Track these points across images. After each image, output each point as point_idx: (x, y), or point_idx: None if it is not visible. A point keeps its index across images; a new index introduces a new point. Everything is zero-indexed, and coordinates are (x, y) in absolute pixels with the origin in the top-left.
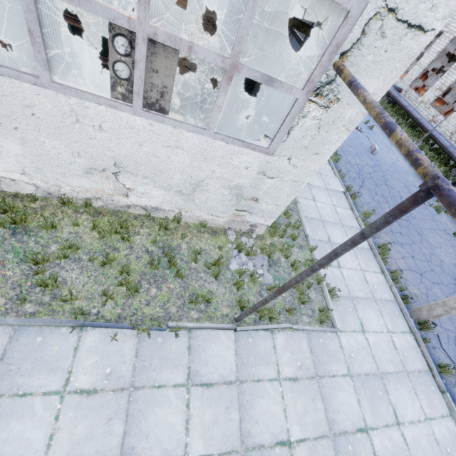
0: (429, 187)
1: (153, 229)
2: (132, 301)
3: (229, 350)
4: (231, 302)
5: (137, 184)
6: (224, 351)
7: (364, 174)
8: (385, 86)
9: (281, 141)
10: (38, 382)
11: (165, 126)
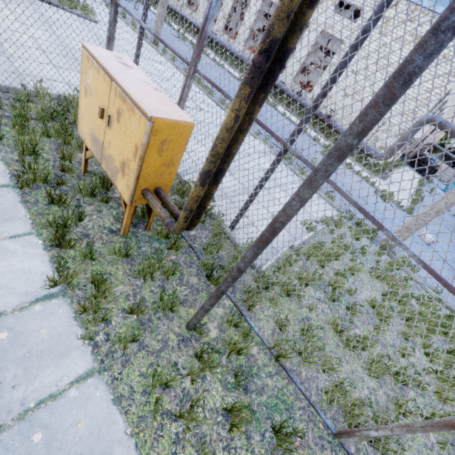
0: None
1: None
2: None
3: None
4: None
5: None
6: None
7: None
8: None
9: None
10: None
11: None
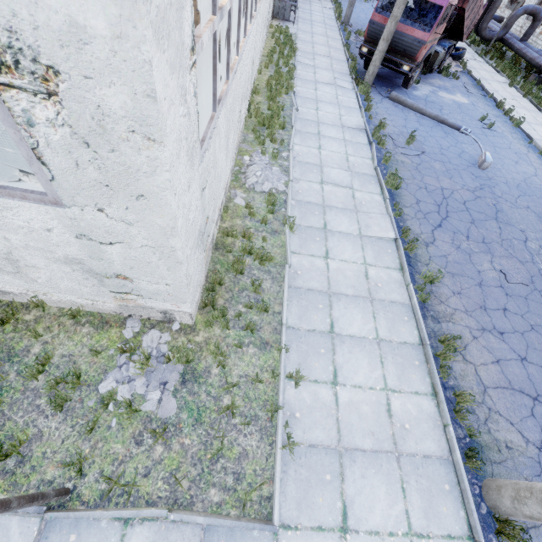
0: None
1: None
2: None
3: None
4: (71, 455)
5: None
6: None
7: (452, 204)
8: (127, 6)
9: (49, 179)
10: None
11: None
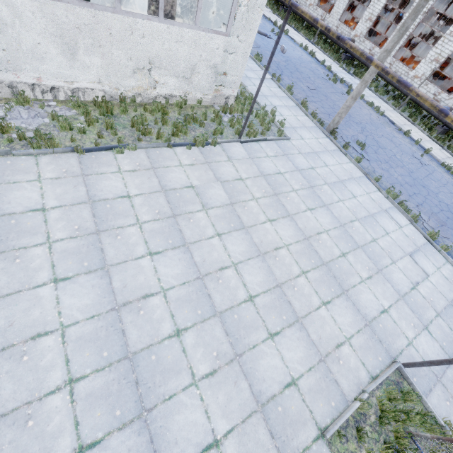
0: (290, 5)
1: (174, 109)
2: (186, 137)
3: (241, 149)
4: (232, 134)
5: (161, 77)
6: (239, 149)
7: (281, 67)
8: None
9: (232, 25)
10: (169, 164)
11: (175, 27)
